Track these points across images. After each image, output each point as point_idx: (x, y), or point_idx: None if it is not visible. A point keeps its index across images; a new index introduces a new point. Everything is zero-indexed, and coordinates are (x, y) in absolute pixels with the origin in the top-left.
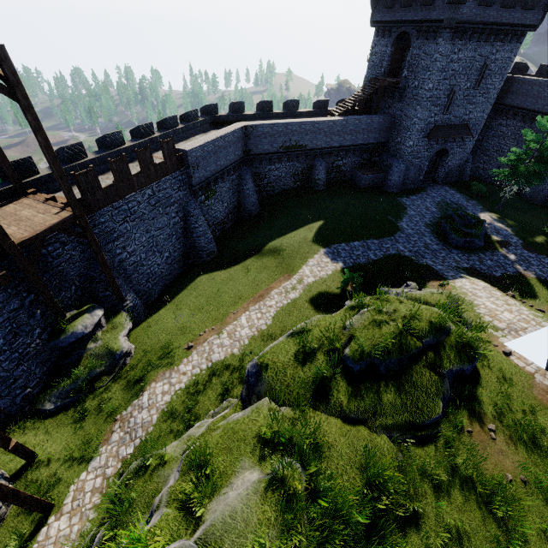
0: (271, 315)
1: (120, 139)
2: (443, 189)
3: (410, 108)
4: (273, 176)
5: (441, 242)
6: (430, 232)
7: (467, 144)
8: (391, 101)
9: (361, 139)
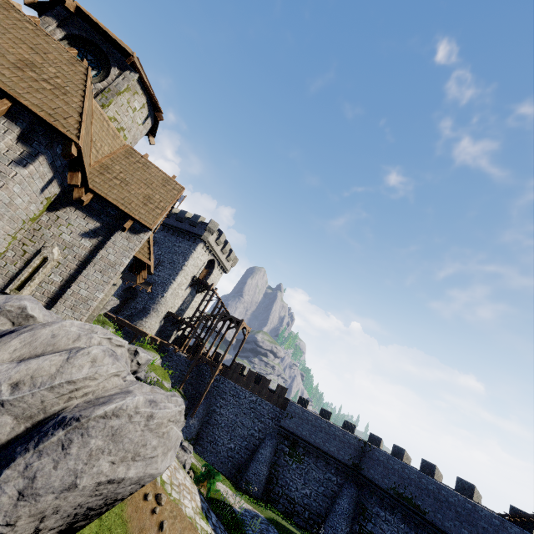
0: None
1: None
2: None
3: None
4: (380, 528)
5: None
6: None
7: None
8: None
9: None
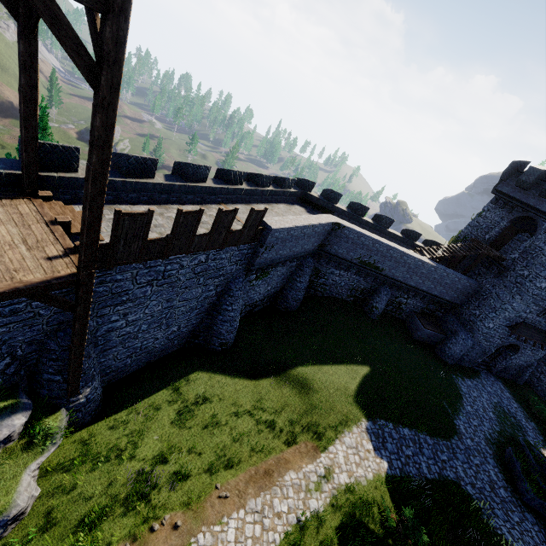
0: (275, 540)
1: (203, 174)
2: (498, 385)
3: (507, 291)
4: (331, 280)
5: (509, 486)
6: (492, 456)
7: (540, 351)
8: (484, 270)
9: (439, 290)
